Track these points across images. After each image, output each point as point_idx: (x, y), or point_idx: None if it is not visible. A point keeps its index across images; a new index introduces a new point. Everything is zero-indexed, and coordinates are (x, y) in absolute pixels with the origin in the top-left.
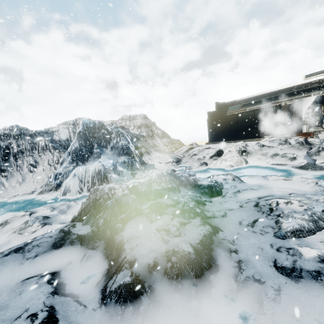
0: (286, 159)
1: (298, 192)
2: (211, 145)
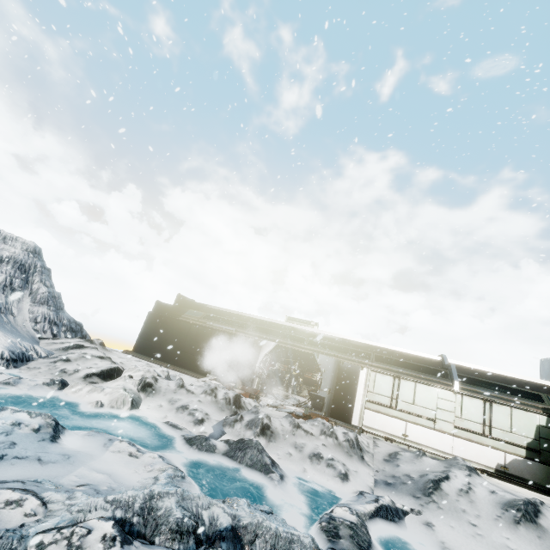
0: (191, 420)
1: (105, 484)
2: (129, 356)
